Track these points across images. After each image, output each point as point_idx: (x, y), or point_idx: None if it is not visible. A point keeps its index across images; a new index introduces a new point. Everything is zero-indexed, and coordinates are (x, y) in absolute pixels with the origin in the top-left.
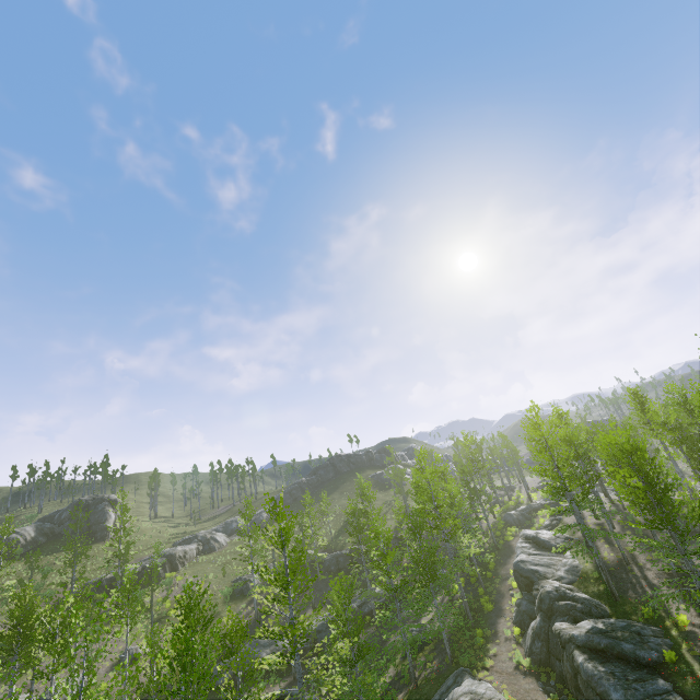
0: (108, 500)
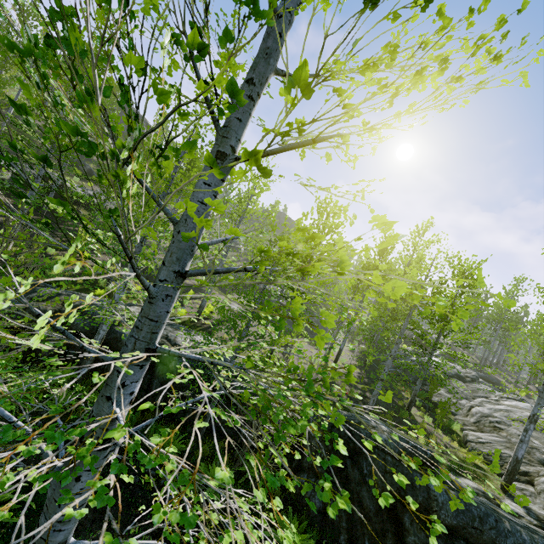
0: (146, 122)
